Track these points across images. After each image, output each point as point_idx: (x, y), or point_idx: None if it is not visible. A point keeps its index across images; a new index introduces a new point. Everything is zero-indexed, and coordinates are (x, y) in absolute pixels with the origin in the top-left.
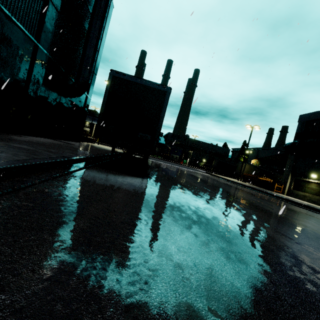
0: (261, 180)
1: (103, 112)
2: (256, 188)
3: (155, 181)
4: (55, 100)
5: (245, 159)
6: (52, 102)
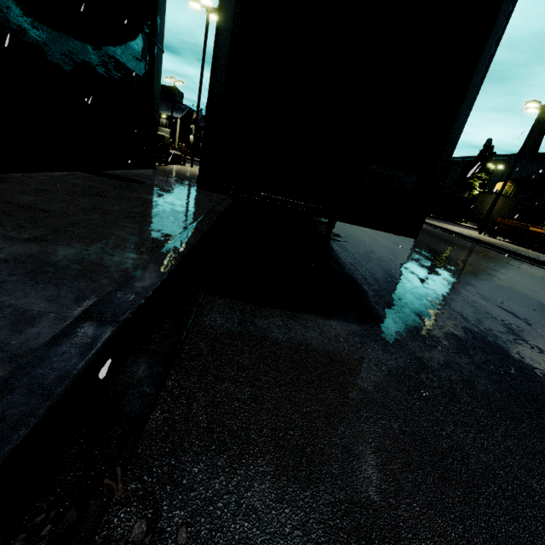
0: (541, 236)
1: (225, 80)
2: (542, 259)
3: (409, 333)
4: (68, 56)
5: (483, 182)
6: (62, 62)
